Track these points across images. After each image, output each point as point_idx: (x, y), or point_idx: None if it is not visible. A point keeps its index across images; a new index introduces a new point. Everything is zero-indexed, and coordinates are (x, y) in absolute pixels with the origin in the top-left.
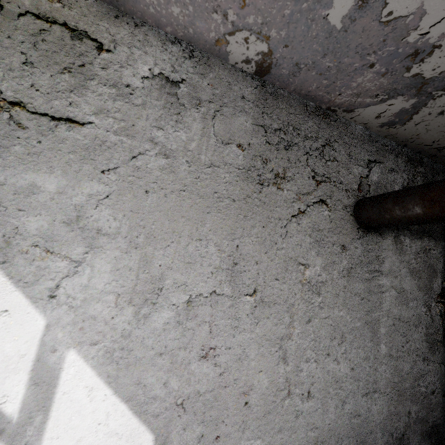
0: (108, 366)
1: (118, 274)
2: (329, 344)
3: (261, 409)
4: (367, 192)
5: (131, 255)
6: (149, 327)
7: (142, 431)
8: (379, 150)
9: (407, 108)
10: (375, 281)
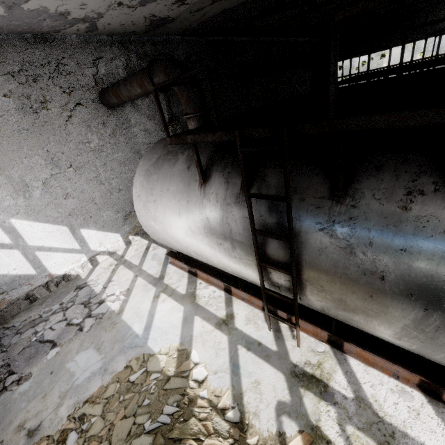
0: (30, 217)
1: (2, 188)
2: (120, 169)
3: (103, 203)
4: (102, 84)
5: (1, 179)
6: (35, 199)
7: (61, 227)
8: (96, 48)
9: (89, 26)
10: (130, 132)
